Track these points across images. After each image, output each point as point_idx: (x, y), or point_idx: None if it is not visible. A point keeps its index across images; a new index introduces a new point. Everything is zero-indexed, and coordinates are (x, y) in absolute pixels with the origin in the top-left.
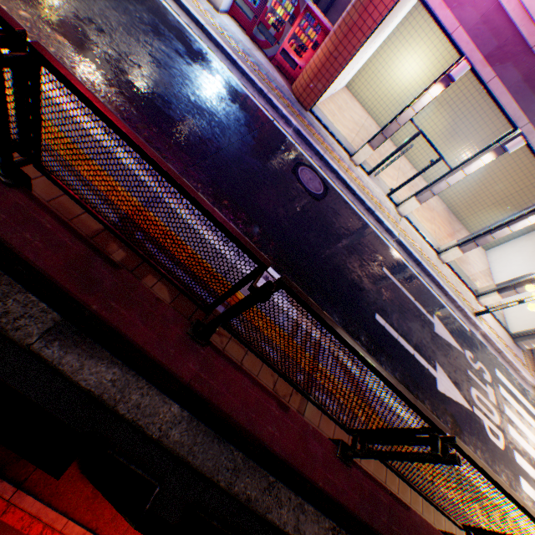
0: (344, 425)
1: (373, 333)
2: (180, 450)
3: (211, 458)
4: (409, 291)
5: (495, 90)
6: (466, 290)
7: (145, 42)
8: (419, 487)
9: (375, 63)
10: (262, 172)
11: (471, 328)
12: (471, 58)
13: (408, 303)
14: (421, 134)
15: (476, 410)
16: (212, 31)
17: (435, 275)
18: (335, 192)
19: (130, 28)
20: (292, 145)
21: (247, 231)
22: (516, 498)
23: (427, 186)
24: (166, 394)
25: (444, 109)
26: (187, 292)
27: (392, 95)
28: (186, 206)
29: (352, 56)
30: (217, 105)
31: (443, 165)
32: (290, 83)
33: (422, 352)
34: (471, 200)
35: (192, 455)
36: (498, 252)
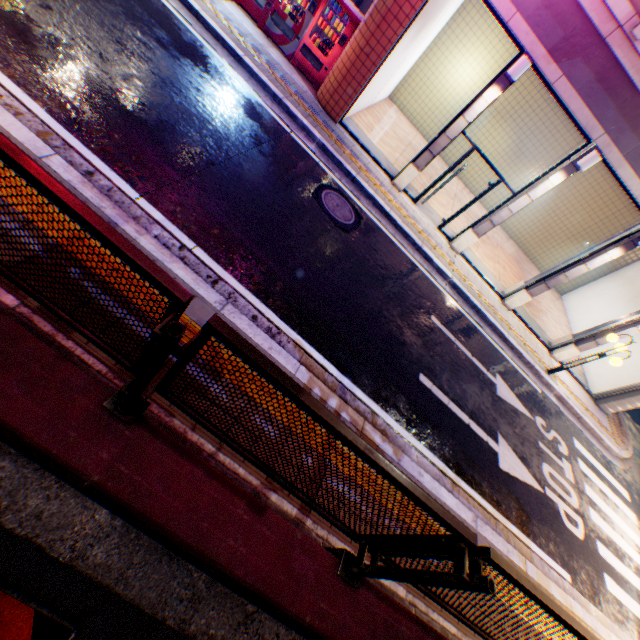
0: (349, 529)
1: (415, 399)
2: (104, 577)
3: (156, 585)
4: (464, 344)
5: (562, 93)
6: (537, 343)
7: (113, 26)
8: (457, 610)
9: (424, 69)
10: (270, 195)
11: (544, 389)
12: (533, 52)
13: (463, 359)
14: (476, 150)
15: (548, 492)
16: (211, 19)
17: (498, 325)
18: (371, 223)
19: (92, 7)
20: (314, 164)
21: (244, 270)
22: (581, 631)
23: (486, 215)
24: (89, 496)
25: (507, 125)
26: (105, 346)
27: (445, 108)
28: (157, 235)
29: (388, 52)
30: (213, 110)
31: (508, 192)
32: (315, 88)
33: (480, 420)
34: (542, 234)
35: (124, 583)
36: (576, 296)
